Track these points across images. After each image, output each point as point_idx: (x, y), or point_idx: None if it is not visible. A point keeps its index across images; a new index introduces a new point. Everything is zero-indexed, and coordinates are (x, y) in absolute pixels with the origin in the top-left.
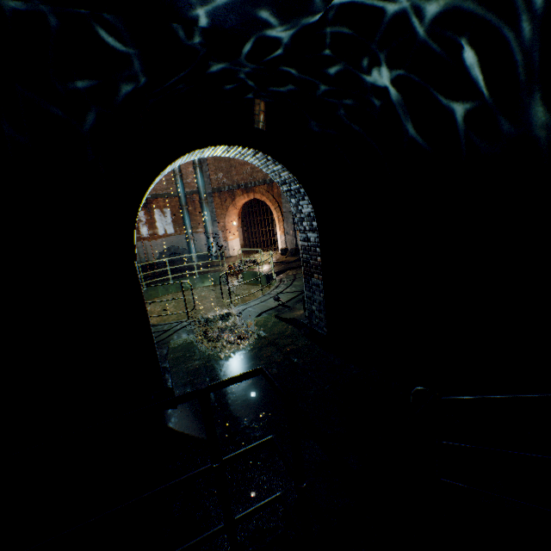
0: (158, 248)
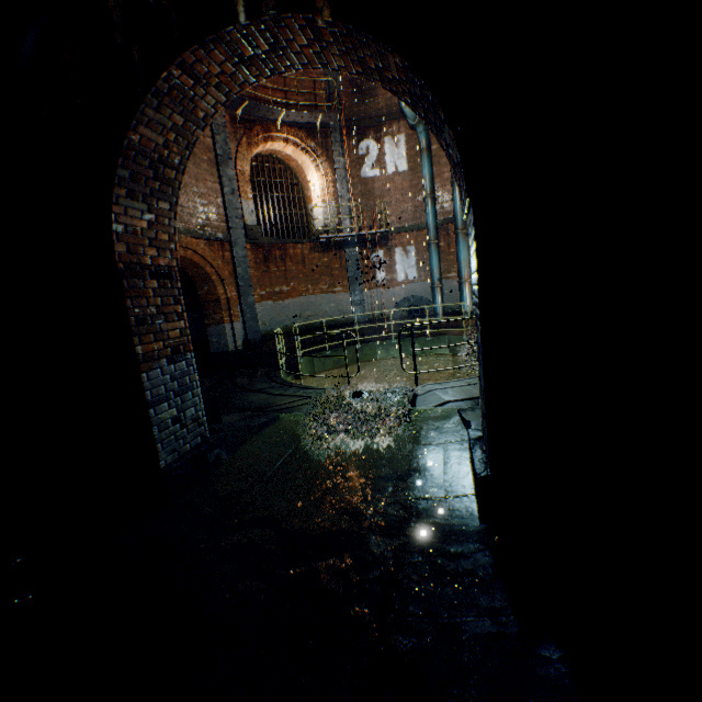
0: (395, 298)
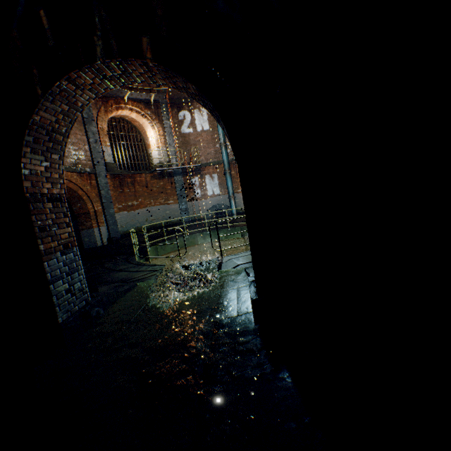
0: (207, 206)
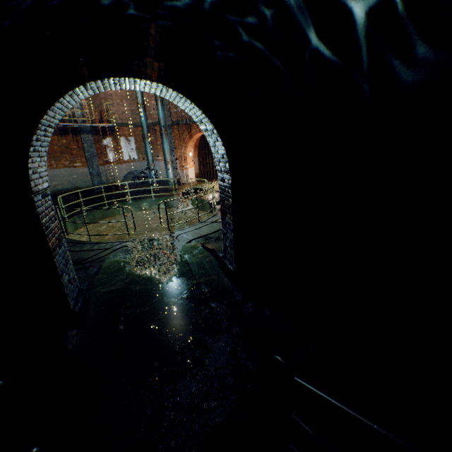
0: (123, 172)
